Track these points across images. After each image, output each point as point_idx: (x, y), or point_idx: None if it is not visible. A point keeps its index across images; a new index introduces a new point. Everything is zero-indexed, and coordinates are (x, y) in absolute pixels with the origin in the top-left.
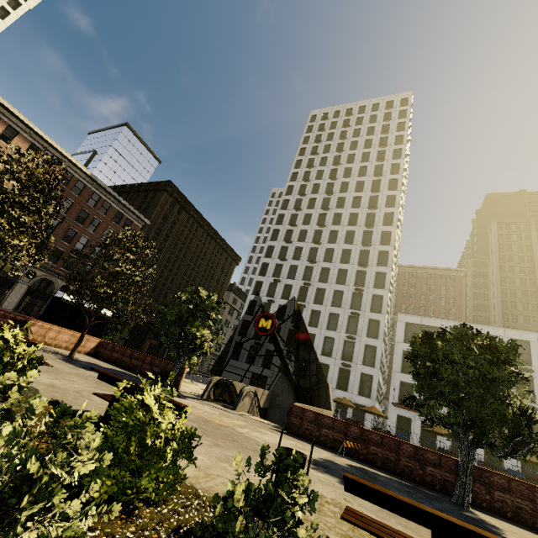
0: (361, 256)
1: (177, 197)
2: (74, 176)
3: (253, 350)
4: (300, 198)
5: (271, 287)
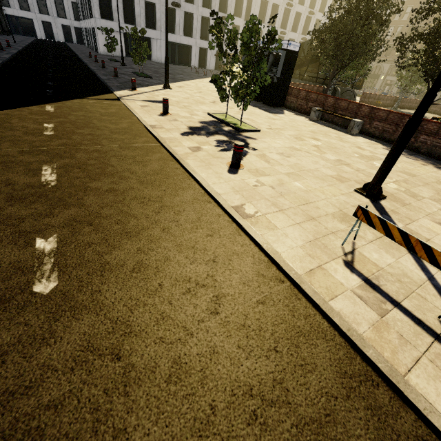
0: None
1: None
2: None
3: (127, 3)
4: None
5: None
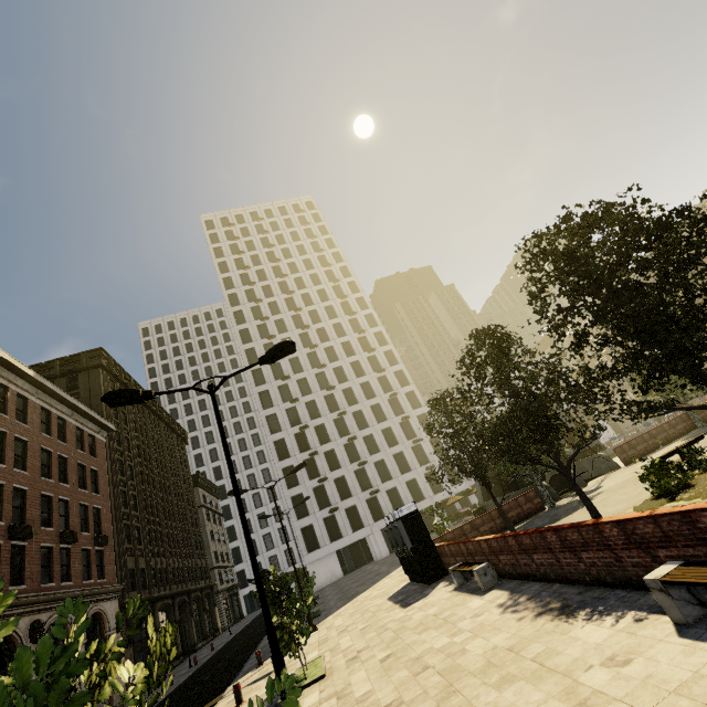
0: (371, 364)
1: (114, 371)
2: (8, 390)
3: (329, 523)
4: (262, 324)
5: (299, 439)
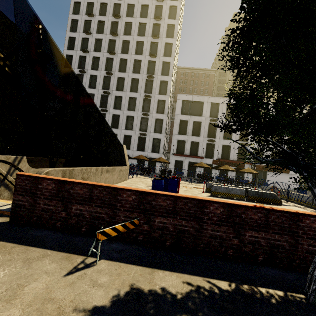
0: (151, 48)
1: None
2: None
3: None
4: None
5: (79, 79)
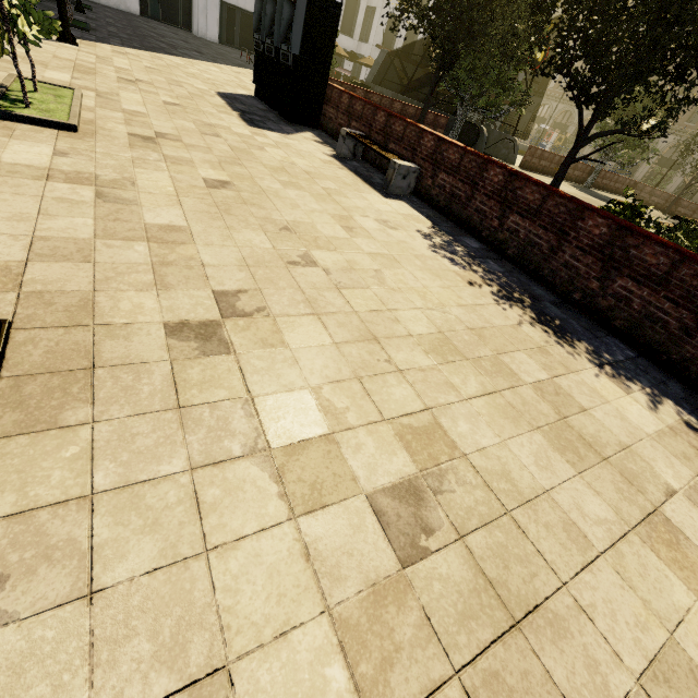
0: None
1: None
2: None
3: None
4: None
5: None
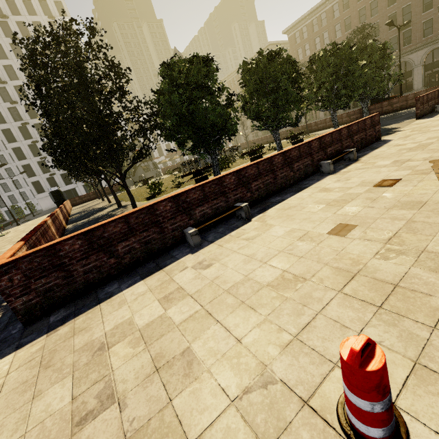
0: None
1: None
2: None
3: (50, 180)
4: None
5: (23, 131)
